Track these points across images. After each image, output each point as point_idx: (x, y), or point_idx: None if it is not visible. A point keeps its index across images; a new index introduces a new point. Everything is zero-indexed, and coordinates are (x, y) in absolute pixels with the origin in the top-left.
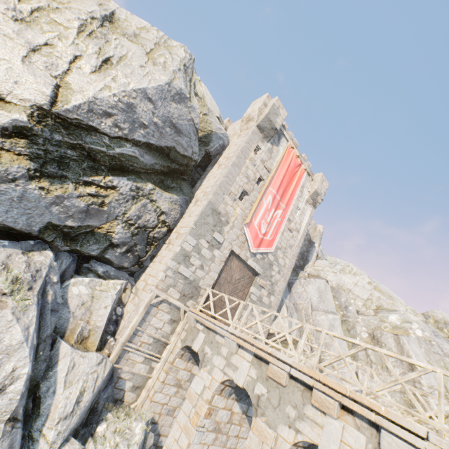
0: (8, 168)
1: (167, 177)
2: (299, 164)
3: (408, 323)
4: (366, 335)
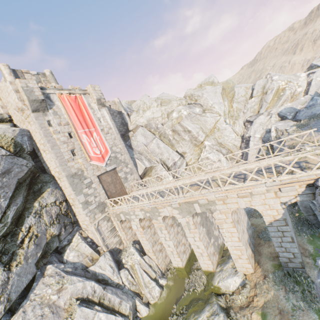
0: (1, 280)
1: (32, 187)
2: (75, 98)
3: (180, 112)
4: (171, 132)
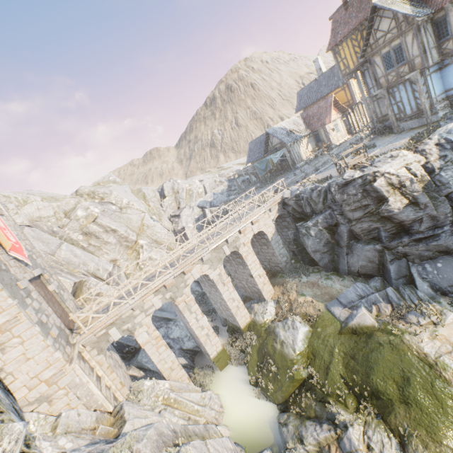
0: None
1: None
2: None
3: (89, 209)
4: (82, 236)
